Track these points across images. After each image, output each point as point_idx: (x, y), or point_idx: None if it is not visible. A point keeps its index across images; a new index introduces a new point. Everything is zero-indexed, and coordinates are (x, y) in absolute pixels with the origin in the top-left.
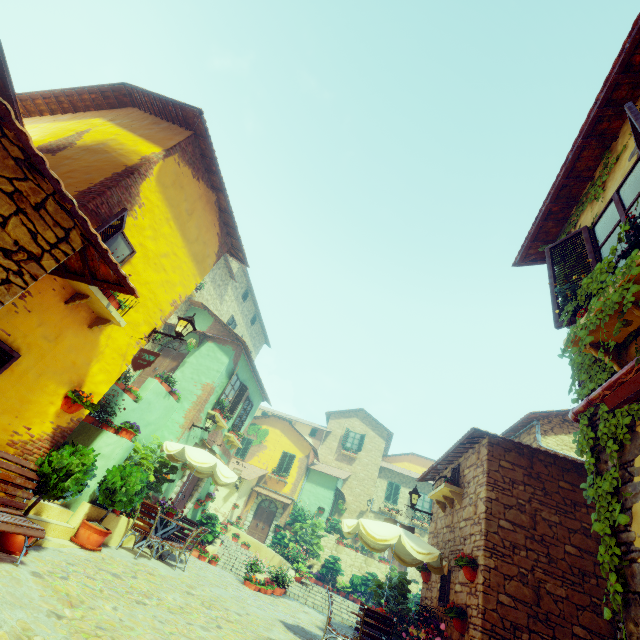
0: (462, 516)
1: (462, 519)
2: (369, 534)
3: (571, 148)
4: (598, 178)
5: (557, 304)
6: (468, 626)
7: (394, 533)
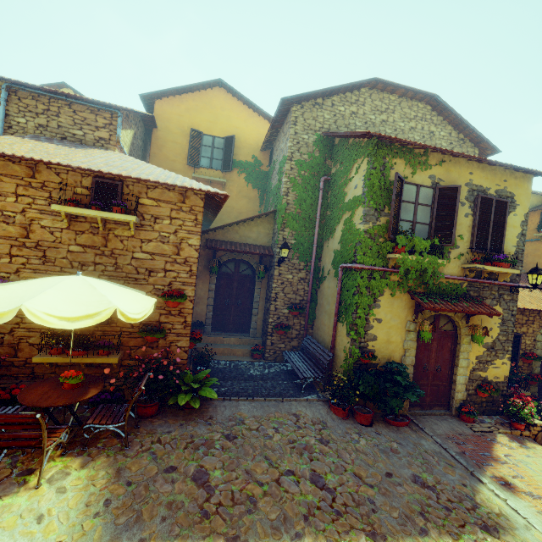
0: (140, 248)
1: (141, 251)
2: (131, 319)
3: (443, 149)
4: (417, 156)
5: (392, 223)
6: (166, 335)
7: (145, 302)
